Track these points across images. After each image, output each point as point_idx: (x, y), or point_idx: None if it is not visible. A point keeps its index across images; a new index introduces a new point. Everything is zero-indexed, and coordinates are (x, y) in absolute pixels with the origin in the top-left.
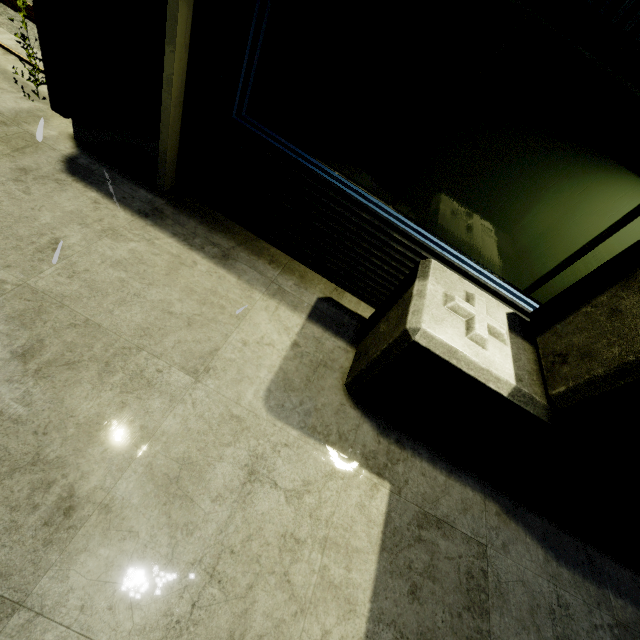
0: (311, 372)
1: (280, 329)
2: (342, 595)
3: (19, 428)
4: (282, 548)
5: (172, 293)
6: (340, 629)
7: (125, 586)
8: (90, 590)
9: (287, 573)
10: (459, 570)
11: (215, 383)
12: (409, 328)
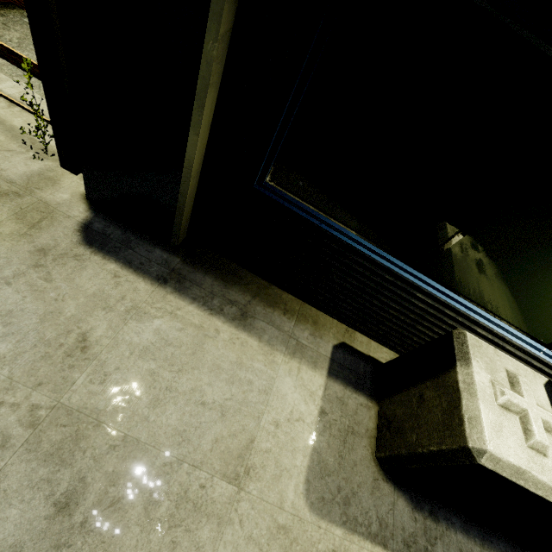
0: (341, 445)
1: (306, 396)
2: None
3: None
4: None
5: (201, 377)
6: None
7: None
8: None
9: None
10: None
11: (257, 487)
12: (472, 447)
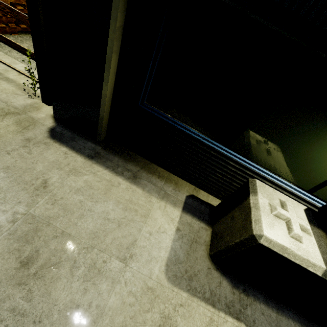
0: (189, 248)
1: (168, 220)
2: None
3: (24, 320)
4: None
5: (108, 205)
6: None
7: None
8: None
9: None
10: None
11: (136, 265)
12: (255, 234)
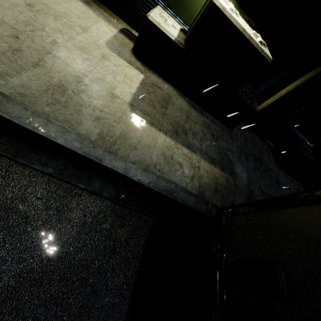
0: (121, 44)
1: (110, 30)
2: (129, 85)
3: (36, 22)
4: (113, 72)
5: (71, 7)
6: (128, 89)
7: (74, 61)
8: (66, 58)
9: (114, 76)
10: (162, 96)
11: (90, 35)
12: (147, 15)
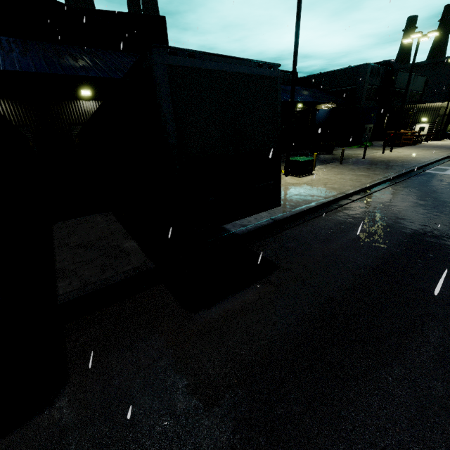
0: None
1: None
2: None
3: None
4: None
5: None
6: None
7: None
8: None
9: None
10: None
11: None
12: None
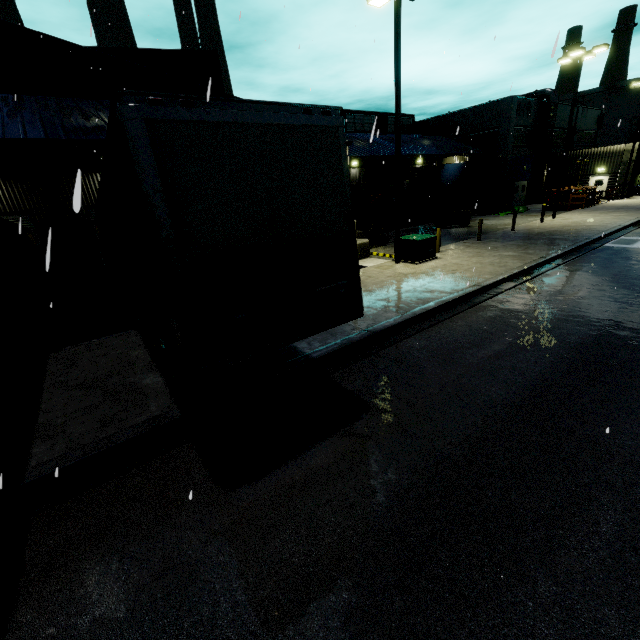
0: None
1: None
2: None
3: None
4: None
5: None
6: None
7: None
8: None
9: None
10: None
11: None
12: None
